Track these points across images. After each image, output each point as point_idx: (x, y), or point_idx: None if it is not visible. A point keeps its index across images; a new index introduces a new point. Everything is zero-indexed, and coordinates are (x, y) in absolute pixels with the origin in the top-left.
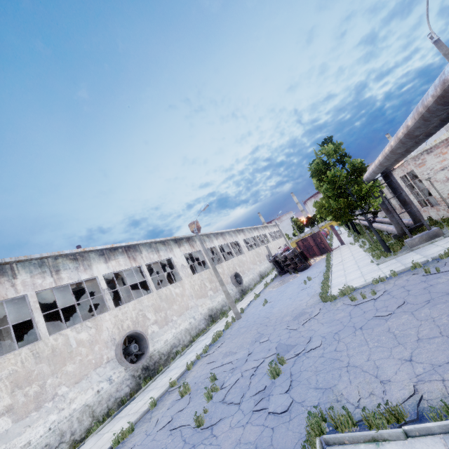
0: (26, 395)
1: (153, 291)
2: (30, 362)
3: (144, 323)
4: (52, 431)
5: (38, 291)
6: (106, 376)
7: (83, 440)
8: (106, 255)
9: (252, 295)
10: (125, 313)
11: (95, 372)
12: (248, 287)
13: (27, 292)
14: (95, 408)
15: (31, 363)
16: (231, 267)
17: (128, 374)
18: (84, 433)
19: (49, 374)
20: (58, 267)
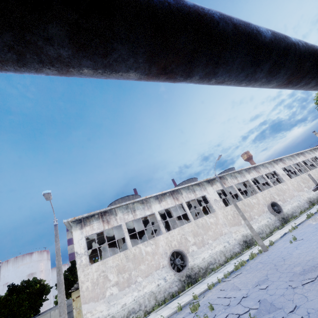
0: (123, 278)
1: (191, 221)
2: (124, 260)
3: (186, 244)
4: (135, 301)
5: (126, 222)
6: (163, 276)
7: (151, 313)
8: (159, 198)
9: (292, 225)
10: (172, 236)
11: (156, 272)
12: (292, 215)
13: (121, 223)
14: (156, 295)
15: (125, 261)
16: (267, 197)
17: (176, 278)
18: (151, 309)
19: (133, 269)
20: (134, 208)
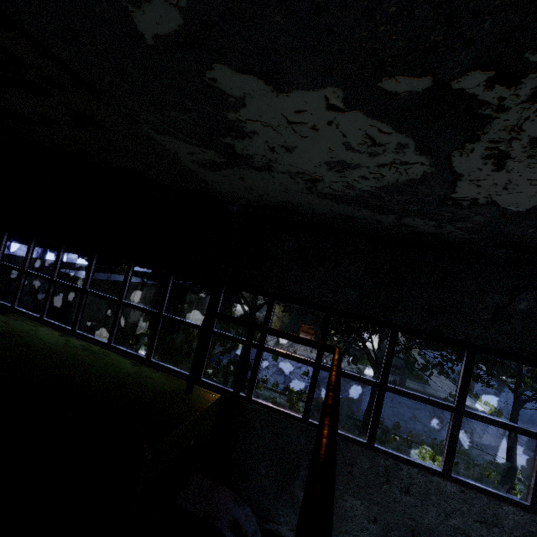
0: None
1: None
2: None
3: None
4: None
5: None
6: None
7: None
8: None
9: None
10: None
11: None
12: None
13: None
14: None
15: None
16: None
17: None
18: None
19: None
20: None
